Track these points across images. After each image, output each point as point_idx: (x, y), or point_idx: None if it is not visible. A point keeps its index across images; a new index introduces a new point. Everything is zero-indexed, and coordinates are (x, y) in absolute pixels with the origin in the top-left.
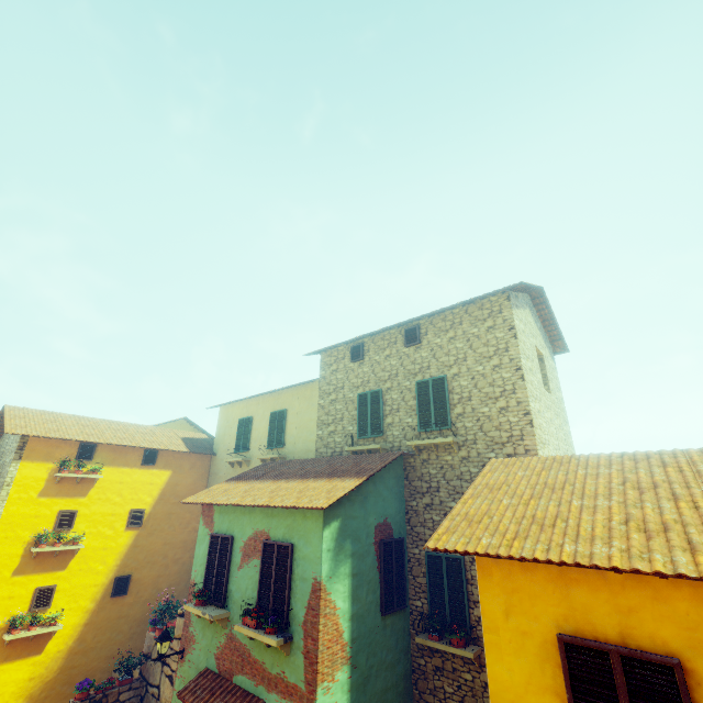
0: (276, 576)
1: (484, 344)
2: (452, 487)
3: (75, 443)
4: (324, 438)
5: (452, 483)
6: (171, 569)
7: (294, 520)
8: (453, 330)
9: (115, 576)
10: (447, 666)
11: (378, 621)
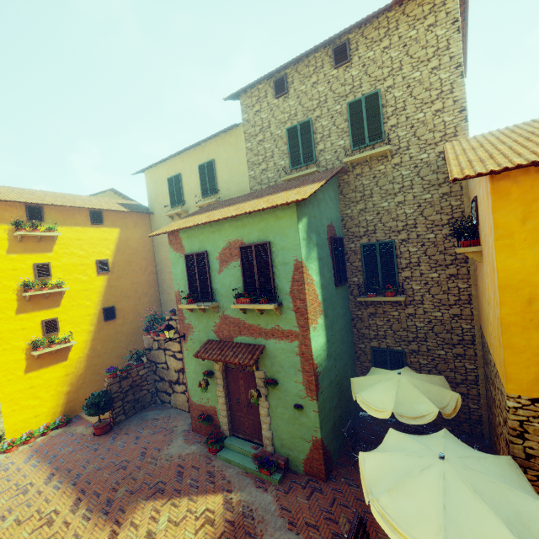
0: (257, 268)
1: (423, 46)
2: (384, 191)
3: (19, 206)
4: (257, 177)
5: (384, 188)
6: (144, 300)
7: (267, 223)
8: (387, 37)
9: (102, 308)
10: (379, 311)
11: (334, 290)
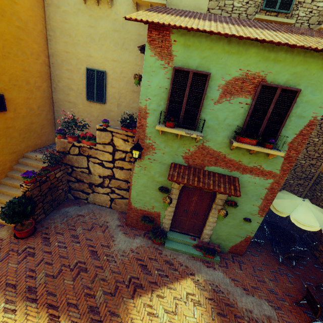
0: (270, 112)
1: None
2: None
3: None
4: None
5: None
6: (36, 94)
7: (307, 69)
8: None
9: None
10: None
11: None
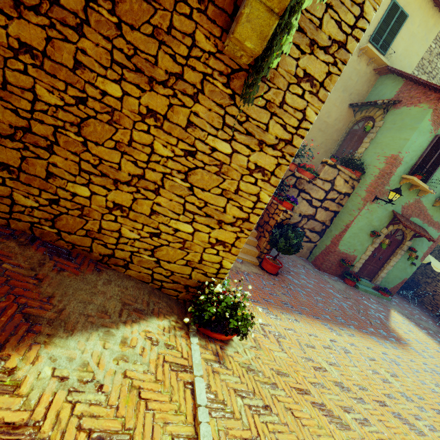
0: None
1: None
2: None
3: None
4: None
5: None
6: None
7: None
8: None
9: None
10: None
11: None
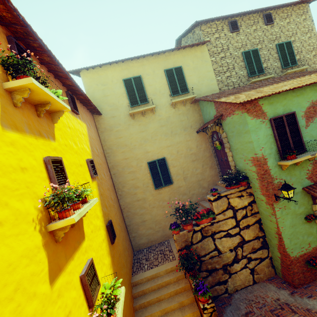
0: None
1: (303, 27)
2: None
3: None
4: (224, 81)
5: None
6: (115, 208)
7: None
8: (288, 18)
9: (105, 225)
10: None
11: None
